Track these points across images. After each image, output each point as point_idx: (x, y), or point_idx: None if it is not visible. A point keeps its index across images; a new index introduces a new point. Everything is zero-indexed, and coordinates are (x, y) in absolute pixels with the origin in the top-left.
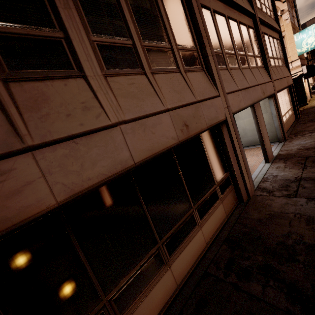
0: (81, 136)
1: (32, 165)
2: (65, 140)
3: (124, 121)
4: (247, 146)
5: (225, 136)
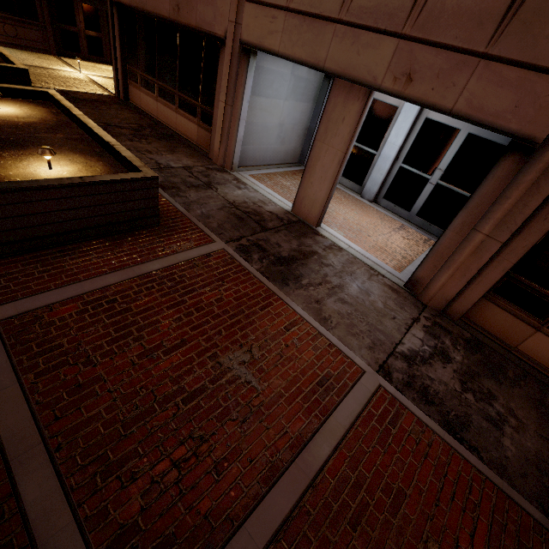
0: None
1: None
2: None
3: None
4: None
5: (221, 64)
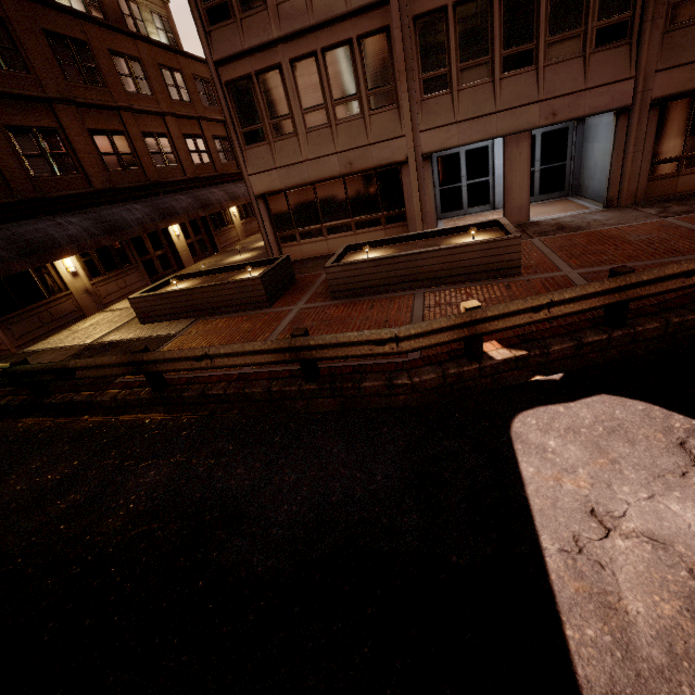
0: (291, 165)
1: (277, 174)
2: (286, 166)
3: (308, 160)
4: (589, 199)
5: (404, 176)
